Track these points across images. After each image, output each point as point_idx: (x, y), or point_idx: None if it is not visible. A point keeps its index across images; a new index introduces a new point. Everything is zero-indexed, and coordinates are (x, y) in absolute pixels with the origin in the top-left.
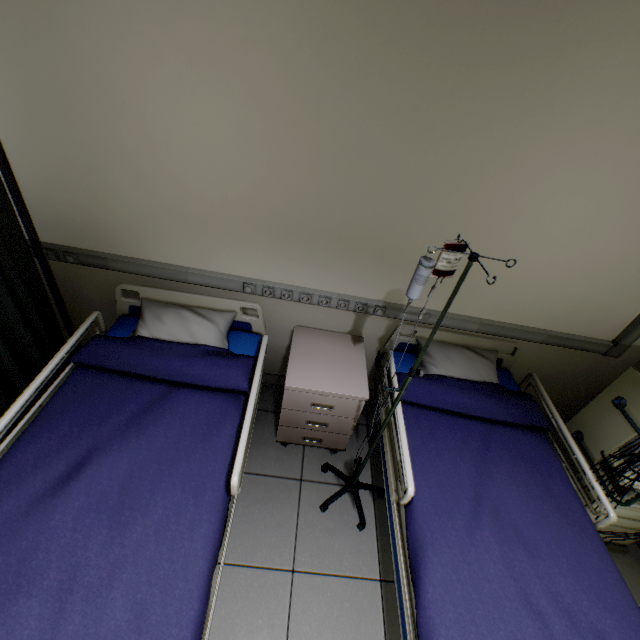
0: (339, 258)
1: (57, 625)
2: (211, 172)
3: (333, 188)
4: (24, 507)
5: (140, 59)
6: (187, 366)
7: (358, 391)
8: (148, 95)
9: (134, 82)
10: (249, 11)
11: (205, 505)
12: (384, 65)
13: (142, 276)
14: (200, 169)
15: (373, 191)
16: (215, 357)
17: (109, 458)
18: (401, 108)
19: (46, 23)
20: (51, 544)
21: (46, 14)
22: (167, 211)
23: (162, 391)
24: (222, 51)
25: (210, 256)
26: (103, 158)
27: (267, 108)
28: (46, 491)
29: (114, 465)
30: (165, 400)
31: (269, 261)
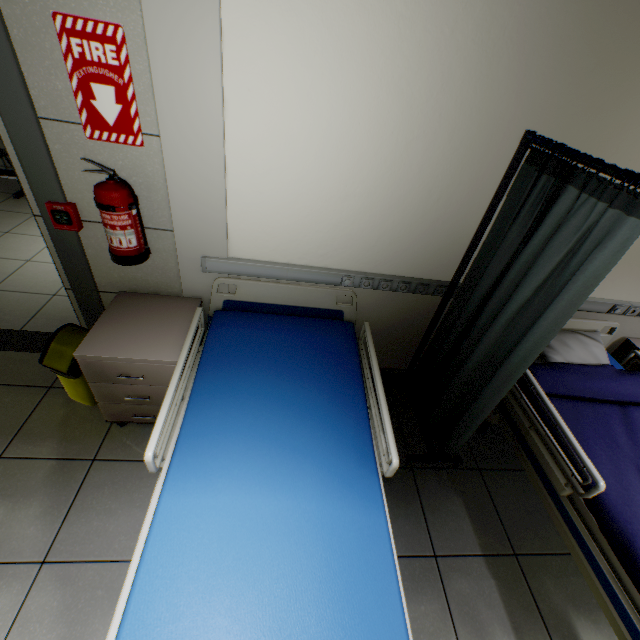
0: None
1: None
2: None
3: None
4: None
5: None
6: (620, 386)
7: None
8: None
9: None
10: None
11: None
12: None
13: None
14: None
15: None
16: (628, 375)
17: None
18: None
19: (618, 97)
20: None
21: (625, 89)
22: None
23: (619, 411)
24: None
25: None
26: None
27: None
28: None
29: None
30: (630, 419)
31: None
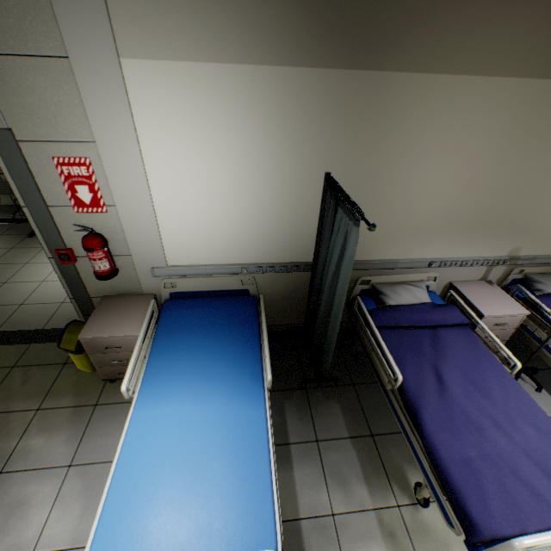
0: (488, 236)
1: (510, 437)
2: (431, 203)
3: (497, 198)
4: (438, 397)
5: (416, 155)
6: (432, 316)
7: (521, 310)
8: (413, 171)
9: (408, 166)
10: (482, 124)
11: (511, 380)
12: (542, 135)
13: (364, 270)
14: (425, 203)
15: (518, 196)
16: (440, 308)
17: (446, 369)
18: (545, 153)
19: (374, 147)
20: (468, 409)
21: (376, 143)
22: (396, 229)
23: (430, 332)
24: (461, 143)
25: (411, 250)
26: (372, 207)
27: (475, 165)
28: (438, 388)
29: (452, 371)
30: (437, 336)
31: (445, 246)
